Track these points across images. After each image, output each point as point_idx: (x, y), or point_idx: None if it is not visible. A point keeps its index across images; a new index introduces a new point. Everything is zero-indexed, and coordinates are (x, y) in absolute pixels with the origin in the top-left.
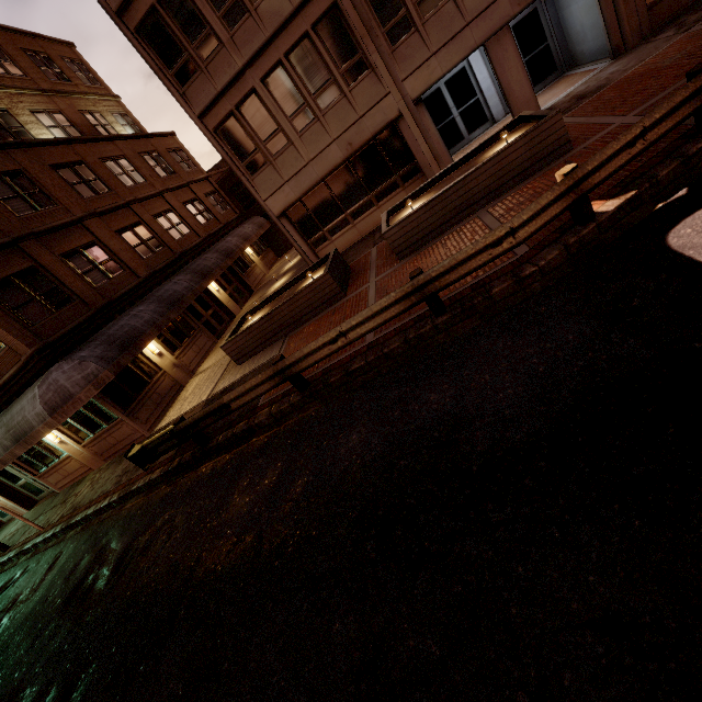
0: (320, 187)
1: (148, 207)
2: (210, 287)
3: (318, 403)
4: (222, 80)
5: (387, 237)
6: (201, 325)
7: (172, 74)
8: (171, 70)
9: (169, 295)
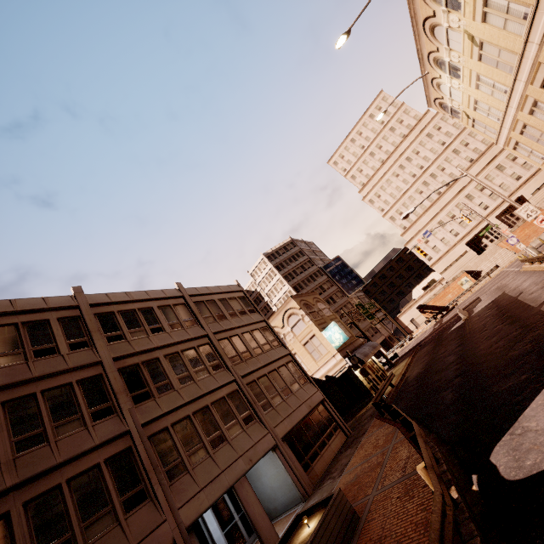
0: None
1: None
2: None
3: None
4: None
5: None
6: None
7: None
8: None
9: None
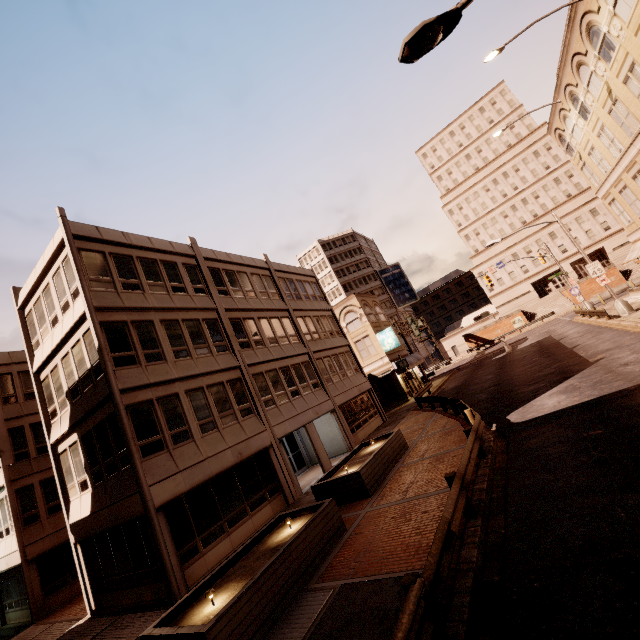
0: (206, 485)
1: None
2: None
3: (496, 517)
4: (157, 377)
5: (362, 474)
6: None
7: (112, 356)
8: (113, 354)
9: None
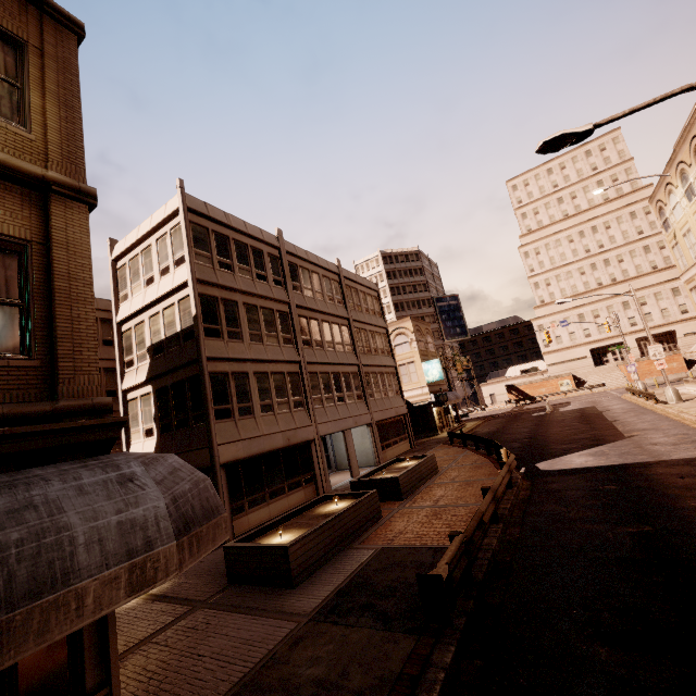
0: (257, 458)
1: None
2: None
3: (513, 527)
4: (235, 354)
5: (400, 480)
6: None
7: (203, 326)
8: (204, 324)
9: None
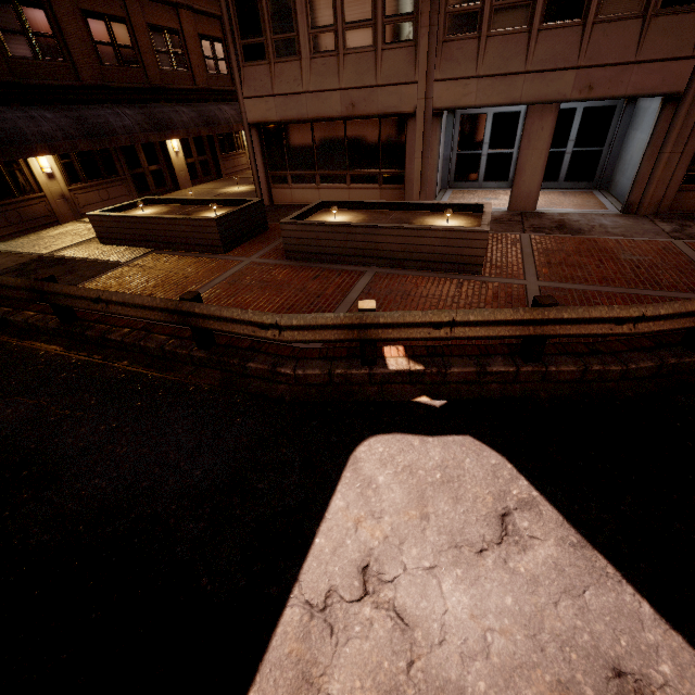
0: (307, 126)
1: (149, 10)
2: (168, 143)
3: (66, 344)
4: None
5: (284, 228)
6: (128, 174)
7: None
8: None
9: (96, 122)
